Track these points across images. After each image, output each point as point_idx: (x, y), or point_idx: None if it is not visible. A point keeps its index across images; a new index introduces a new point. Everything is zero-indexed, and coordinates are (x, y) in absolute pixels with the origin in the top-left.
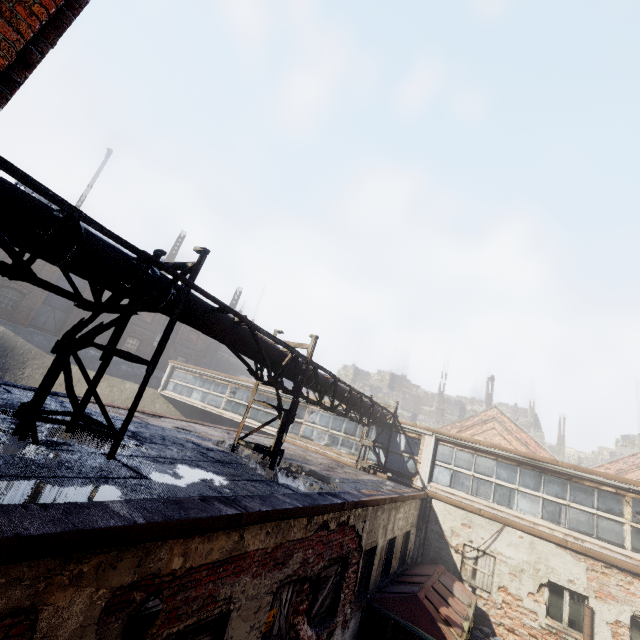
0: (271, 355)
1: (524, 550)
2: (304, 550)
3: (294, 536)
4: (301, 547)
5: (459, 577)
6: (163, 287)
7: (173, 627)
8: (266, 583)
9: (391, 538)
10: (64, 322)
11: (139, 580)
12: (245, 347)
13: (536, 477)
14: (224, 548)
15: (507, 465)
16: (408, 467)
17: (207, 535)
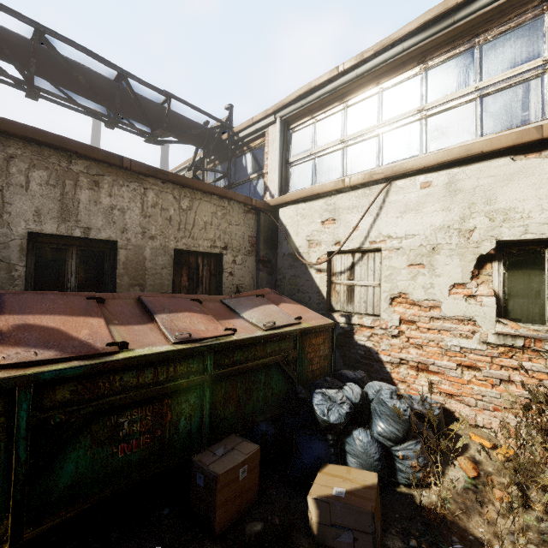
0: None
1: (435, 207)
2: None
3: None
4: None
5: (329, 309)
6: None
7: None
8: None
9: (113, 250)
10: None
11: None
12: None
13: (460, 60)
14: None
15: (398, 82)
16: (258, 191)
17: None
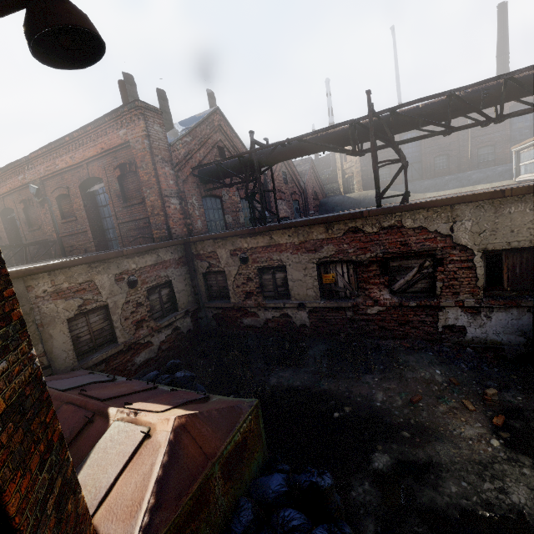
0: (341, 137)
1: None
2: (336, 245)
3: (317, 237)
4: (330, 243)
5: None
6: (248, 160)
7: (258, 264)
8: (304, 258)
9: None
10: (421, 169)
11: (236, 249)
12: (317, 148)
13: None
14: (264, 242)
15: None
16: None
17: (253, 237)
